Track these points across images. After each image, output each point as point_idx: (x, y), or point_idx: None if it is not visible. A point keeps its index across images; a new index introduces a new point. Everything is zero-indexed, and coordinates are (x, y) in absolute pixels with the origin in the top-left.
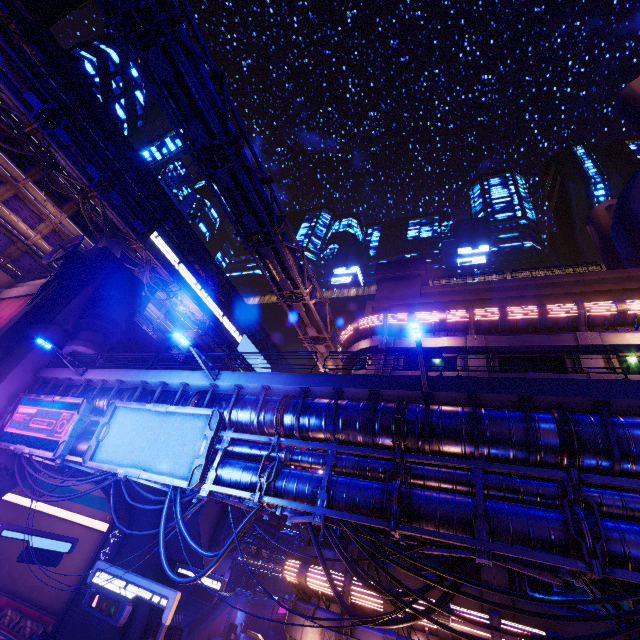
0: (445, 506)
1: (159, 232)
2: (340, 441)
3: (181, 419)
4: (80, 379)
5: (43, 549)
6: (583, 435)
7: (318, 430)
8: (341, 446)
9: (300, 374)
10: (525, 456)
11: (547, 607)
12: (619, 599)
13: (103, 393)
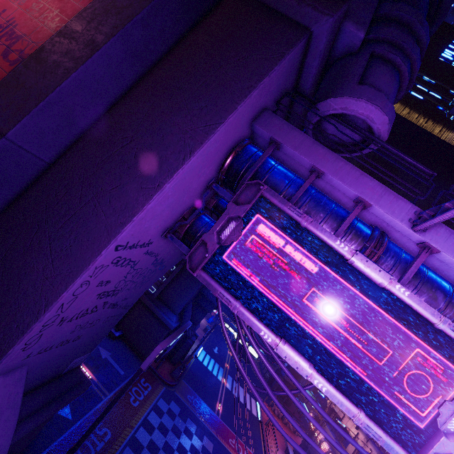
0: None
1: None
2: None
3: None
4: (395, 225)
5: (172, 343)
6: None
7: None
8: None
9: None
10: None
11: None
12: None
13: None
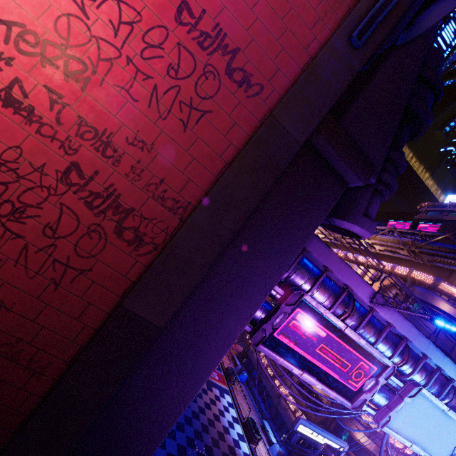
0: None
1: None
2: None
3: None
4: (361, 298)
5: None
6: None
7: None
8: None
9: None
10: None
11: None
12: None
13: (386, 340)
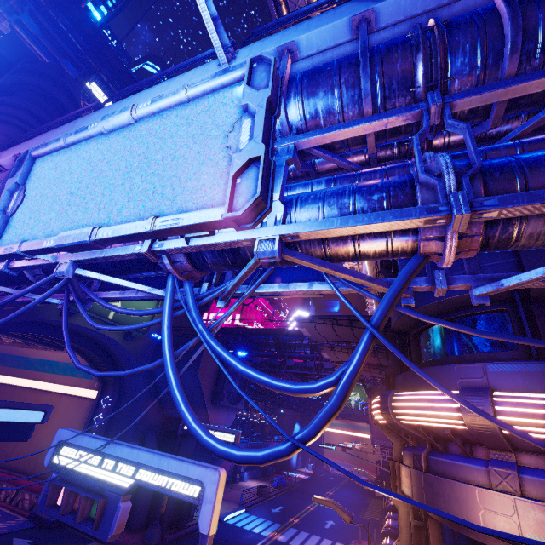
0: None
1: (96, 80)
2: None
3: (169, 118)
4: None
5: (0, 422)
6: None
7: None
8: None
9: None
10: None
11: None
12: None
13: None
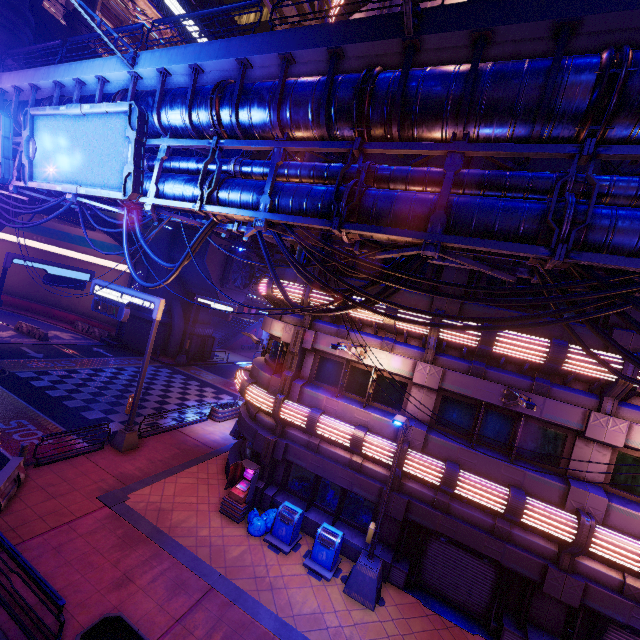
0: (402, 203)
1: None
2: (291, 138)
3: (101, 122)
4: None
5: (63, 277)
6: (636, 80)
7: (262, 124)
8: (289, 142)
9: (236, 39)
10: (528, 130)
11: (494, 308)
12: (571, 285)
13: (22, 106)
